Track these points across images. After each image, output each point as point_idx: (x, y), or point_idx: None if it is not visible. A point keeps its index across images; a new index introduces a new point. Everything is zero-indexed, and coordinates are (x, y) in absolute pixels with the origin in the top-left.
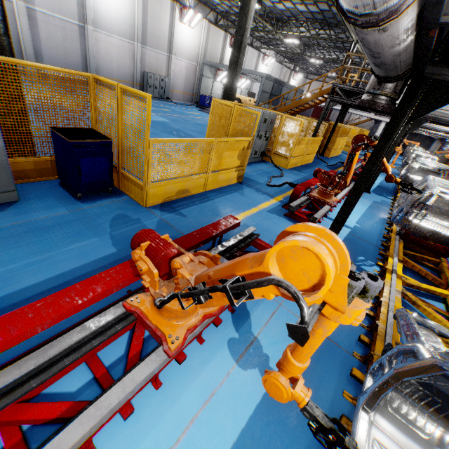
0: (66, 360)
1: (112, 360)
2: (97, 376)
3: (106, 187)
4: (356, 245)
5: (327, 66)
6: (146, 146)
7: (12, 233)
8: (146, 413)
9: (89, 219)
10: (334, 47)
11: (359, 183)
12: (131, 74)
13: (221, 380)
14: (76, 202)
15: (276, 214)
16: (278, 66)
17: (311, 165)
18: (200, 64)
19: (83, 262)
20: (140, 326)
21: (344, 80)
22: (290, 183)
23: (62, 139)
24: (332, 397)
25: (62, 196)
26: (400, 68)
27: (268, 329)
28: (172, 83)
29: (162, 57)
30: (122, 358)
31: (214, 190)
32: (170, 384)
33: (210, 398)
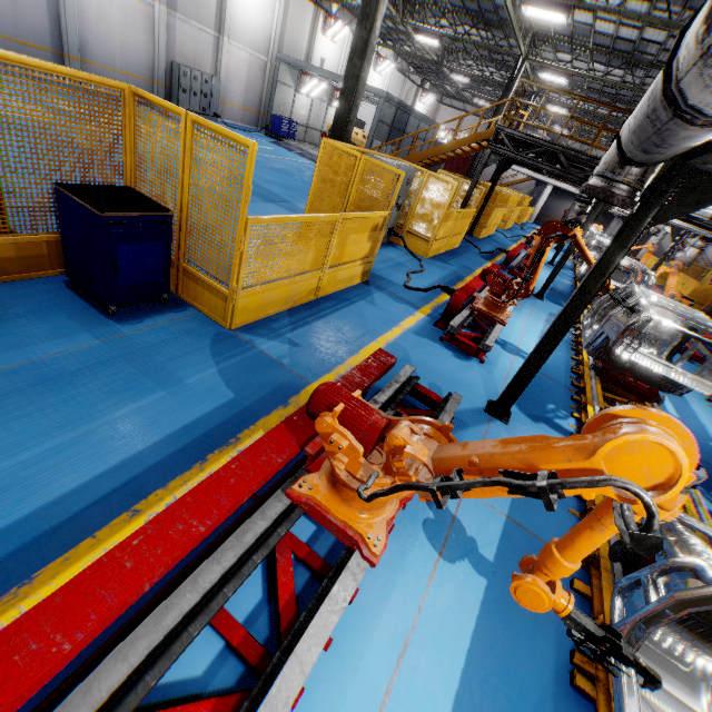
0: (192, 630)
1: (247, 612)
2: (234, 643)
3: (158, 294)
4: (542, 385)
5: (473, 87)
6: (241, 229)
7: (5, 388)
8: (321, 691)
9: (140, 355)
10: (488, 59)
11: (573, 307)
12: (148, 64)
13: (412, 621)
14: (108, 322)
15: (428, 338)
16: (398, 77)
17: (459, 251)
18: (273, 59)
19: (153, 438)
20: (283, 550)
21: (512, 121)
22: (444, 287)
23: (84, 208)
24: (556, 624)
25: (78, 311)
26: (671, 156)
27: (457, 531)
28: (223, 88)
29: (205, 39)
30: (261, 605)
31: (330, 296)
32: (343, 638)
33: (403, 651)
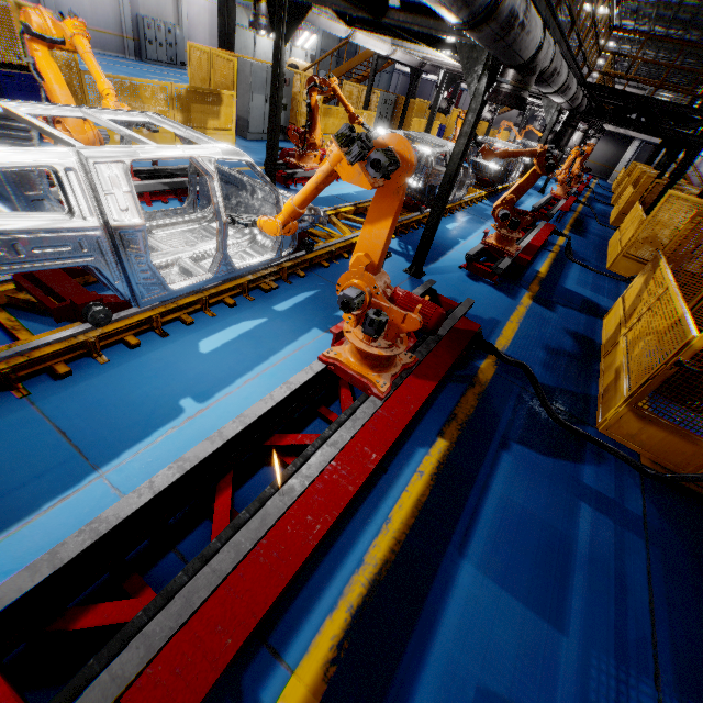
0: None
1: None
2: None
3: None
4: (330, 201)
5: None
6: (79, 78)
7: None
8: None
9: None
10: None
11: (271, 108)
12: (116, 21)
13: None
14: None
15: (254, 175)
16: None
17: None
18: None
19: None
20: None
21: None
22: (282, 148)
23: None
24: None
25: None
26: None
27: None
28: (187, 38)
29: None
30: None
31: None
32: None
33: None
